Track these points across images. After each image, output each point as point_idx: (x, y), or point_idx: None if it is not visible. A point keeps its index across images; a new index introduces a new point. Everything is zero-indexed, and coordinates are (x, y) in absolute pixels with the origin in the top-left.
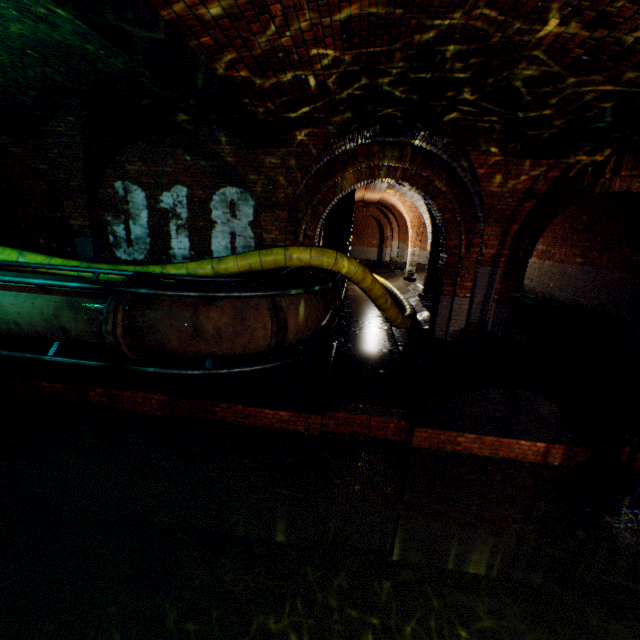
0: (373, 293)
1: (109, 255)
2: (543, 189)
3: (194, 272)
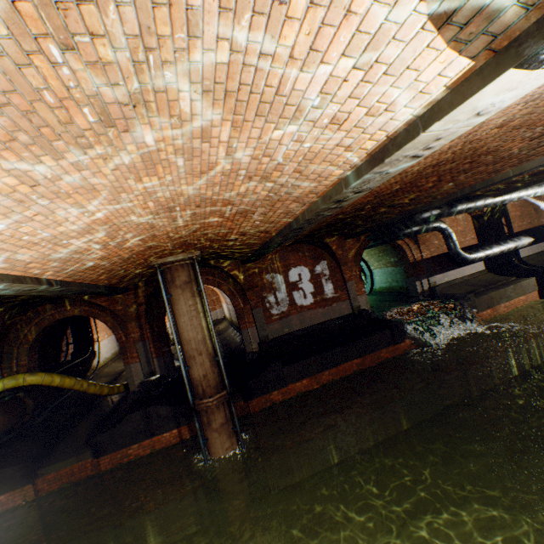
0: (67, 385)
1: None
2: (143, 300)
3: None
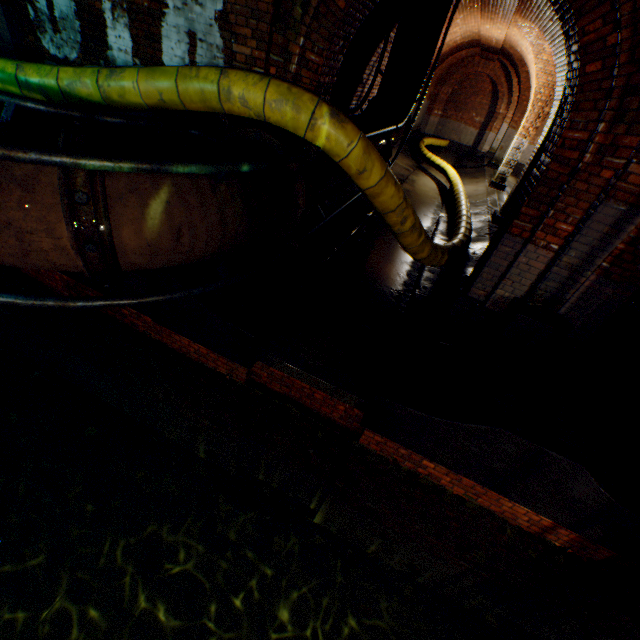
0: (380, 202)
1: (34, 43)
2: None
3: (69, 88)
